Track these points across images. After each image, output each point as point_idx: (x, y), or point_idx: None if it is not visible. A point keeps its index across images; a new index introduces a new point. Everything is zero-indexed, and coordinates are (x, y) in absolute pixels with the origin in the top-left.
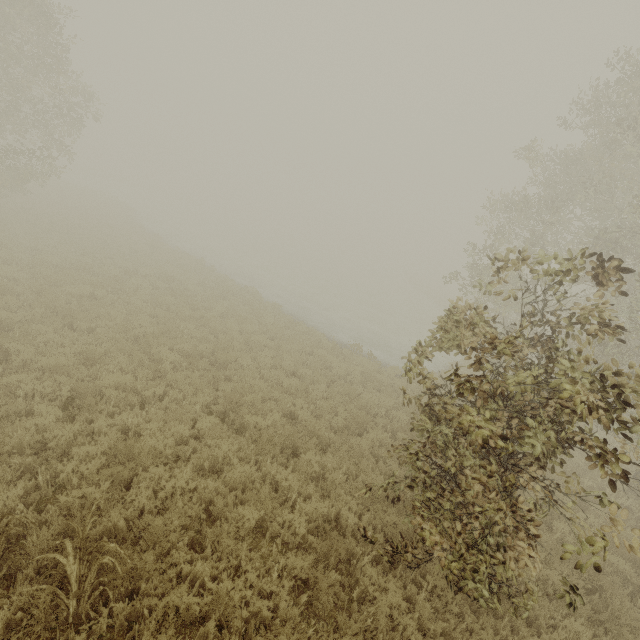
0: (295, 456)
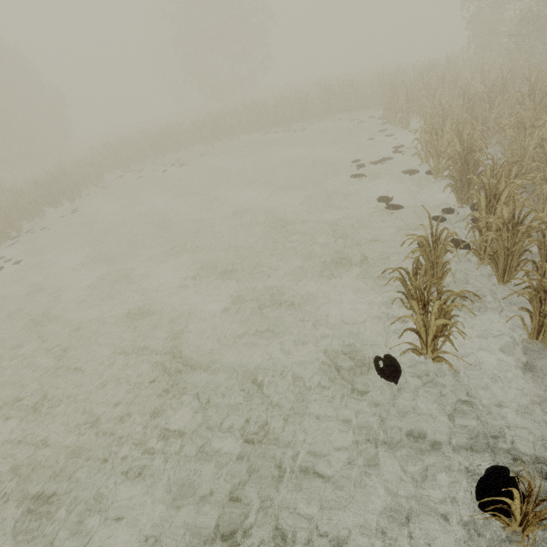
0: None
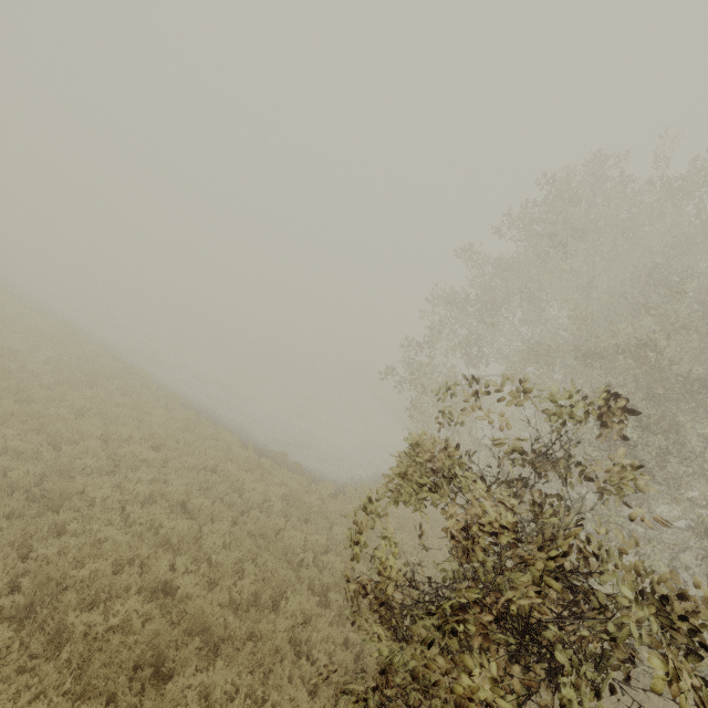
0: (159, 676)
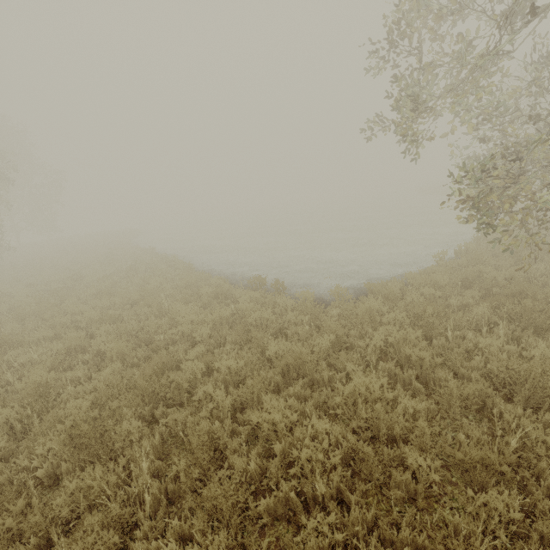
0: None
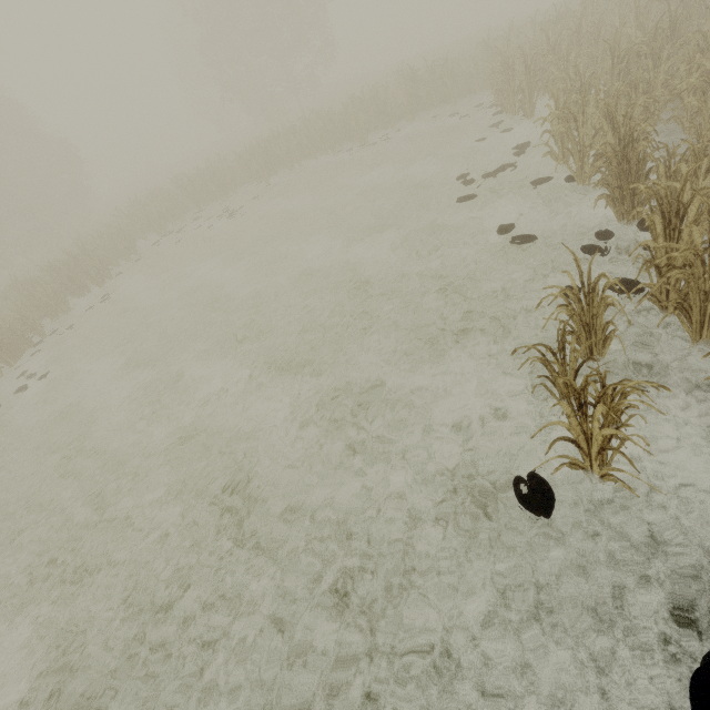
0: None
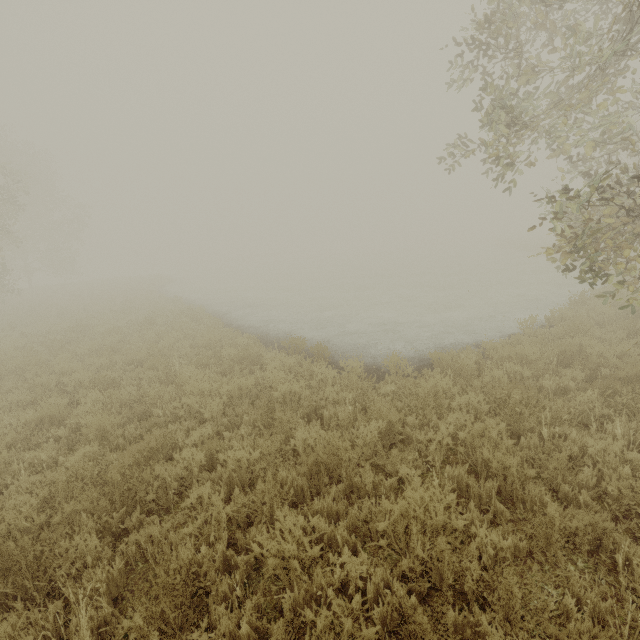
0: None
